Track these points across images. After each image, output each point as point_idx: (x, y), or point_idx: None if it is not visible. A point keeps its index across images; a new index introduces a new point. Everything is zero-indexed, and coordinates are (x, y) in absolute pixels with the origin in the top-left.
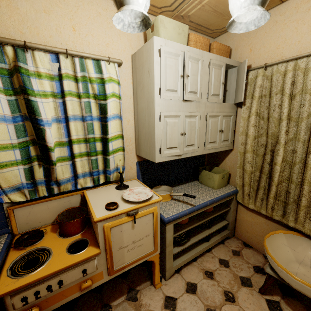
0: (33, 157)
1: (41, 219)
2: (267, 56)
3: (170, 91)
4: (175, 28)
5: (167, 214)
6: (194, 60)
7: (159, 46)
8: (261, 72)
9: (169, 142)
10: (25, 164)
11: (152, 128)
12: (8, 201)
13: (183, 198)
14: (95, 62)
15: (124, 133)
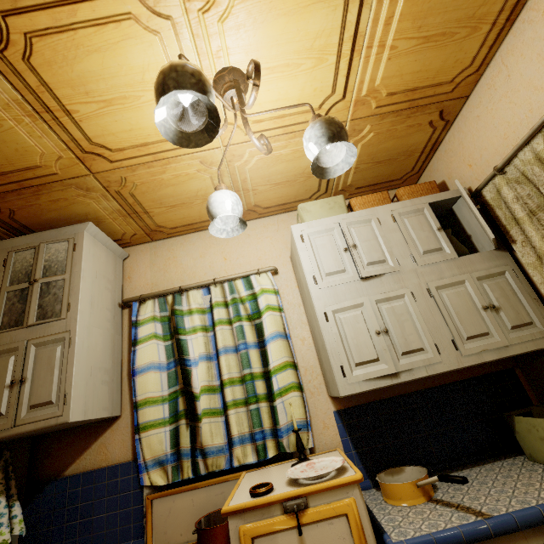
0: (181, 413)
1: (182, 528)
2: (498, 156)
3: (334, 274)
4: (323, 206)
5: (402, 533)
6: (360, 224)
7: (300, 232)
8: (500, 181)
9: (356, 352)
10: (172, 424)
11: (321, 335)
12: (148, 484)
13: (461, 498)
14: (245, 280)
15: (299, 360)
